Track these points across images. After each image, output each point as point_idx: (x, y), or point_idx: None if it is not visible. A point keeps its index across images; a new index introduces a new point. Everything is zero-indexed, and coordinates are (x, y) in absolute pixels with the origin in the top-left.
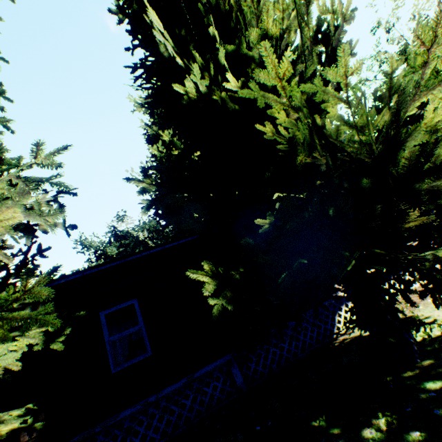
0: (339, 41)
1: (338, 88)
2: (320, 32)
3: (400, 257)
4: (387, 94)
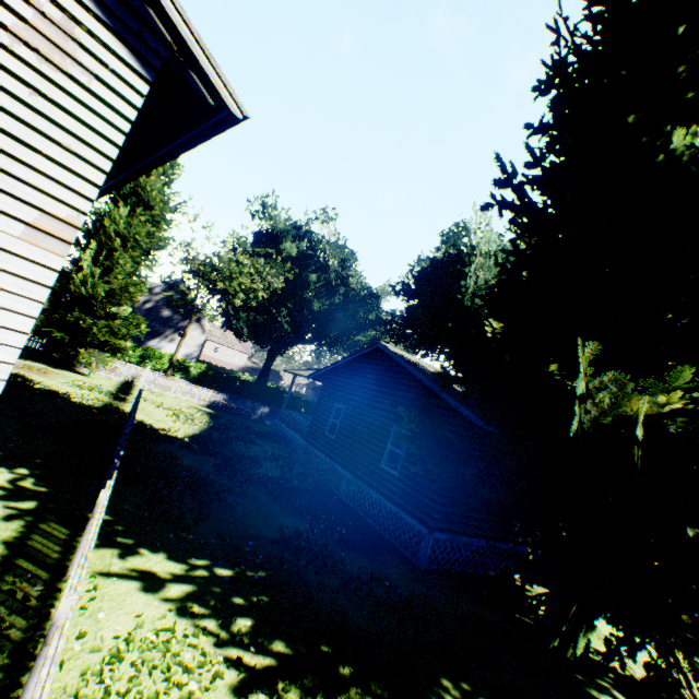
0: None
1: None
2: None
3: None
4: None
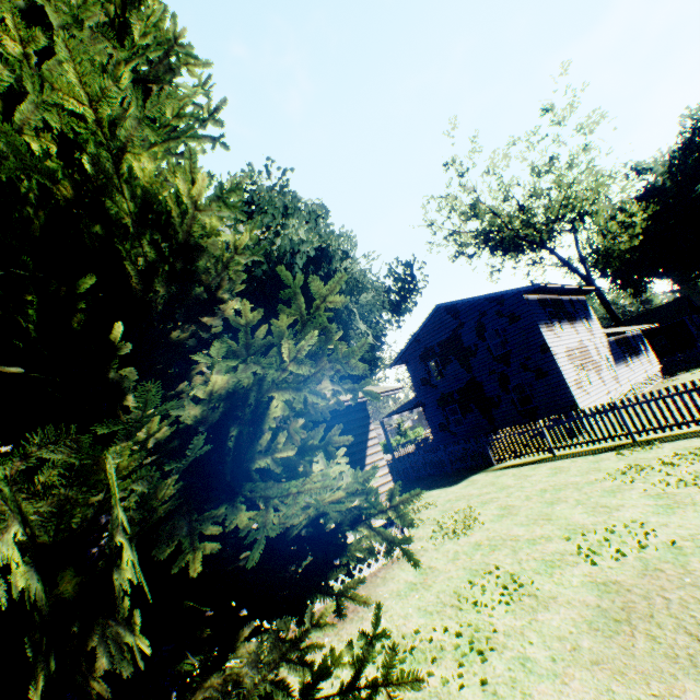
0: (192, 234)
1: (211, 299)
2: (151, 211)
3: (188, 656)
4: (245, 352)
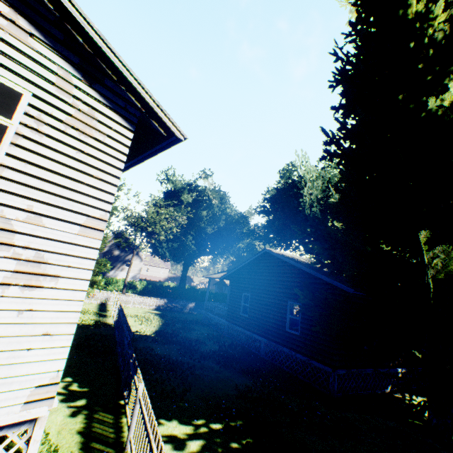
0: None
1: None
2: None
3: None
4: None
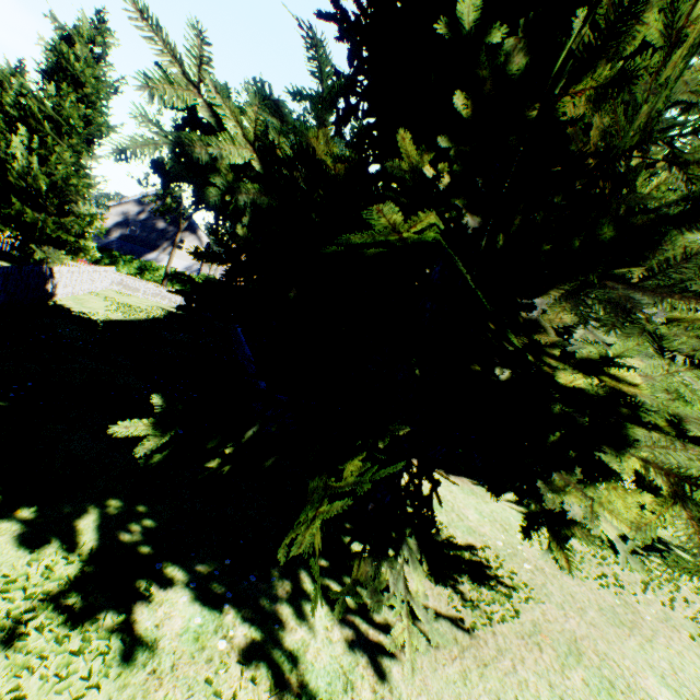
0: None
1: None
2: None
3: None
4: None
